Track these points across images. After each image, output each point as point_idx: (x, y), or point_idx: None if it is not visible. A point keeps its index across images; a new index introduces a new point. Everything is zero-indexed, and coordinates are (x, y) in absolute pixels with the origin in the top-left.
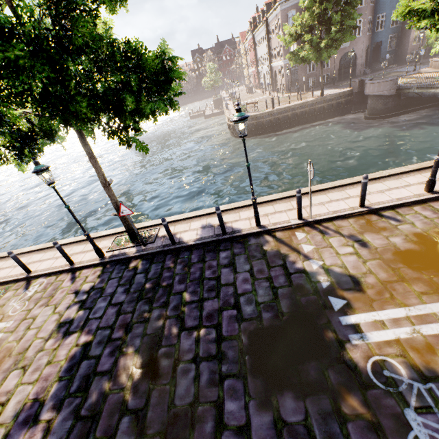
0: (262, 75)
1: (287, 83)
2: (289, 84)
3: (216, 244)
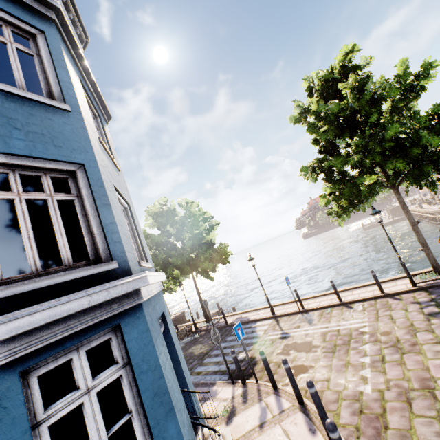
0: None
1: None
2: None
3: None
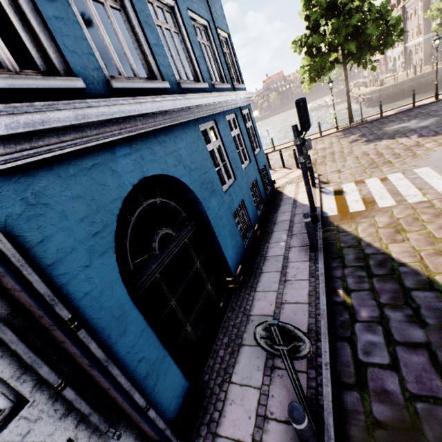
0: (391, 59)
1: (425, 56)
2: (429, 56)
3: (409, 111)
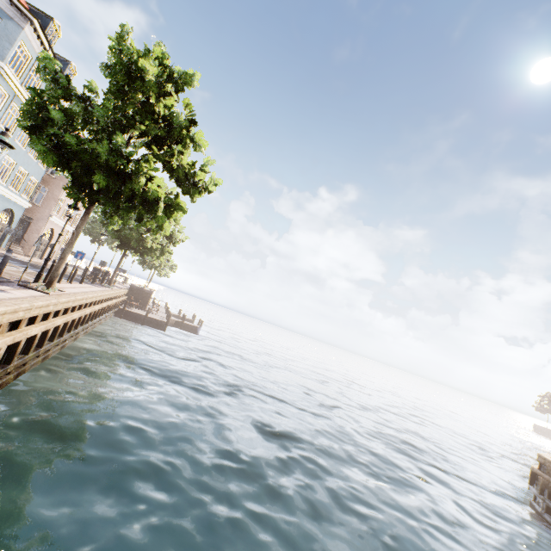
0: None
1: None
2: None
3: None
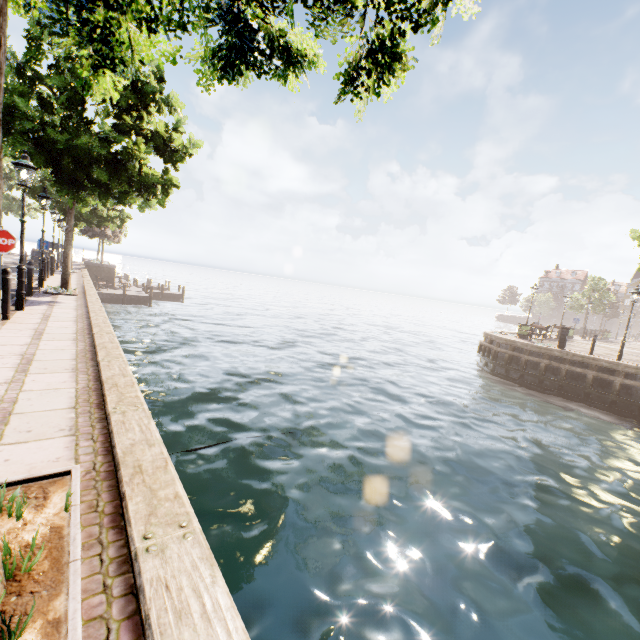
0: None
1: None
2: None
3: None
